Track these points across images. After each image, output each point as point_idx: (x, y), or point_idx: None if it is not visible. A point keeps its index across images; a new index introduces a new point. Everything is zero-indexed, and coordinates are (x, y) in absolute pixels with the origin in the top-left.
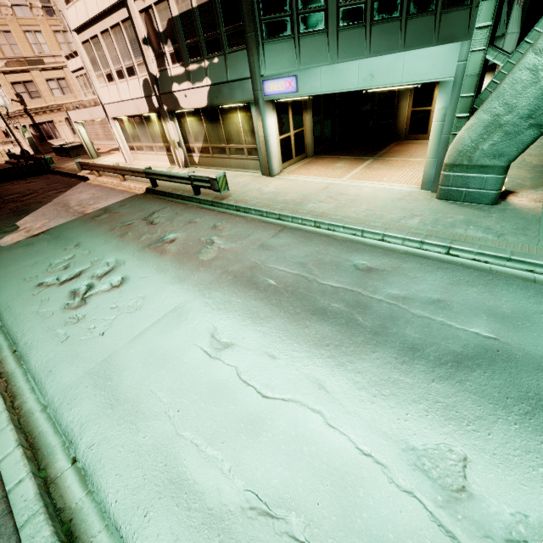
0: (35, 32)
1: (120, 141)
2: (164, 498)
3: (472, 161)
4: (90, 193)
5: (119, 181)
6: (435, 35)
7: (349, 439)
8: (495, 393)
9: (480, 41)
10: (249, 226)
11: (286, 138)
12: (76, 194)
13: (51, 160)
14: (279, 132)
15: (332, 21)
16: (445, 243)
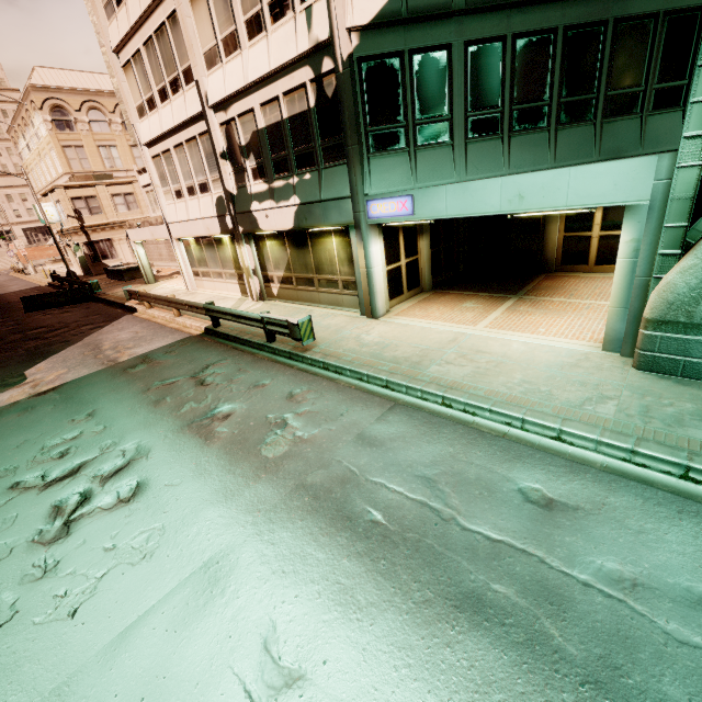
0: (110, 147)
1: (184, 265)
2: None
3: (693, 318)
4: (132, 331)
5: (172, 315)
6: (596, 147)
7: None
8: None
9: (692, 155)
10: (342, 397)
11: (395, 269)
12: (115, 332)
13: (97, 285)
14: (386, 262)
15: (458, 132)
16: (678, 459)
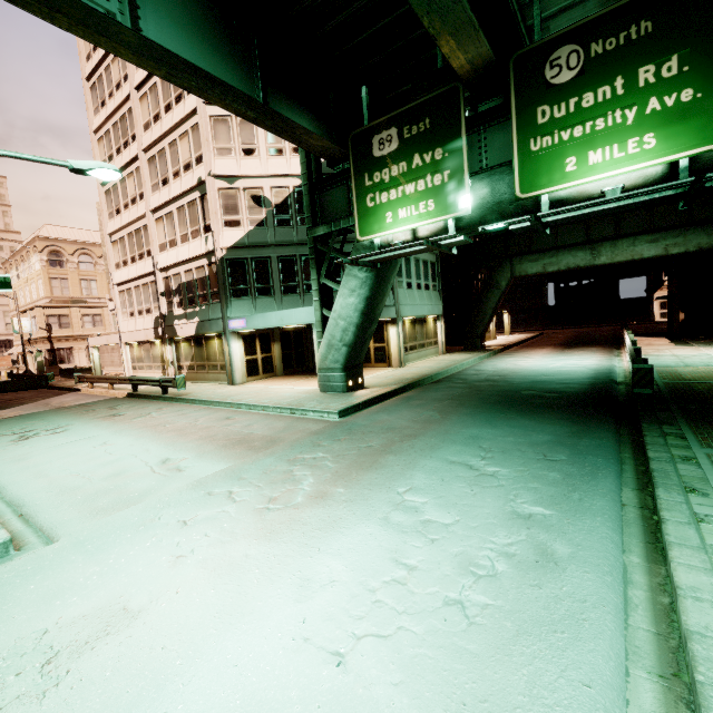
0: (90, 280)
1: (126, 361)
2: (29, 477)
3: (328, 366)
4: (75, 397)
5: (108, 390)
6: None
7: (141, 459)
8: (230, 445)
9: (317, 306)
10: (185, 407)
11: (253, 359)
12: (62, 398)
13: (52, 377)
14: (246, 354)
15: (277, 292)
16: (289, 406)
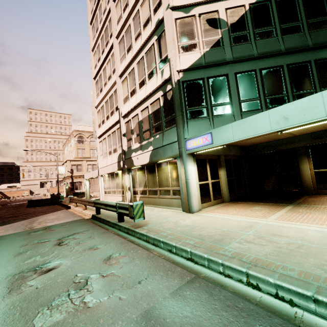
0: (94, 149)
1: (101, 188)
2: None
3: None
4: (57, 215)
5: (82, 209)
6: None
7: None
8: None
9: None
10: (148, 264)
11: (204, 184)
12: (50, 215)
13: (62, 197)
14: (199, 179)
15: (236, 109)
16: None
